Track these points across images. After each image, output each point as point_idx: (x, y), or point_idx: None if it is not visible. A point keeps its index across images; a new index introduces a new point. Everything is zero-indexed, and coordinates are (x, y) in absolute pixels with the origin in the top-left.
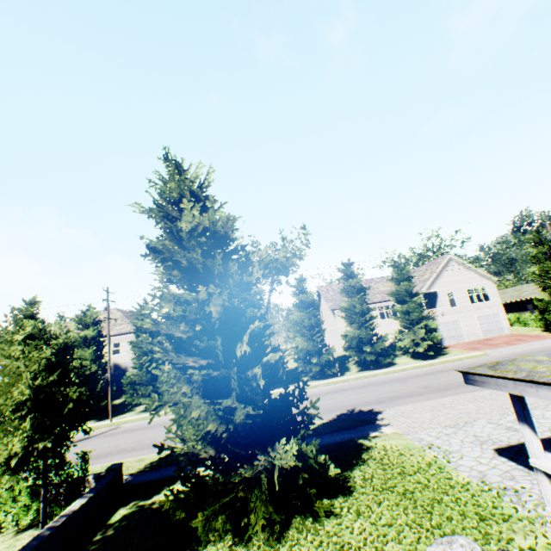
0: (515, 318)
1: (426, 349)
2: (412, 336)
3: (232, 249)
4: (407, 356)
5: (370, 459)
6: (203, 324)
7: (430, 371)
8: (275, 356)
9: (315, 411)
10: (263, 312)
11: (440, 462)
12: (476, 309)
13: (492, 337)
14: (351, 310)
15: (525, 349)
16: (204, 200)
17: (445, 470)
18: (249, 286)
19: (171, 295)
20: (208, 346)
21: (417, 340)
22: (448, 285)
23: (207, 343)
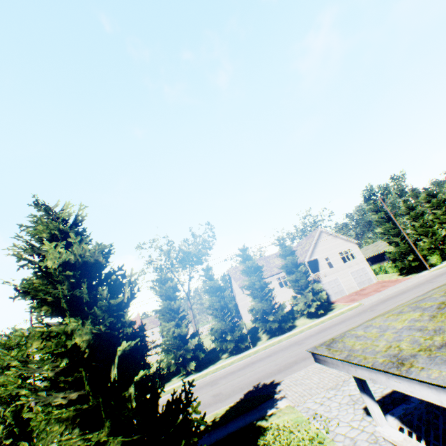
0: (378, 268)
1: (317, 309)
2: (304, 299)
3: (108, 272)
4: (304, 317)
5: (264, 445)
6: (72, 355)
7: (321, 329)
8: (194, 341)
9: (227, 393)
10: (179, 302)
11: (320, 435)
12: (348, 267)
13: (365, 286)
14: (252, 287)
15: (387, 295)
16: (75, 234)
17: (325, 444)
18: (123, 304)
19: (40, 332)
20: (78, 377)
21: (308, 302)
22: (324, 252)
23: (74, 376)
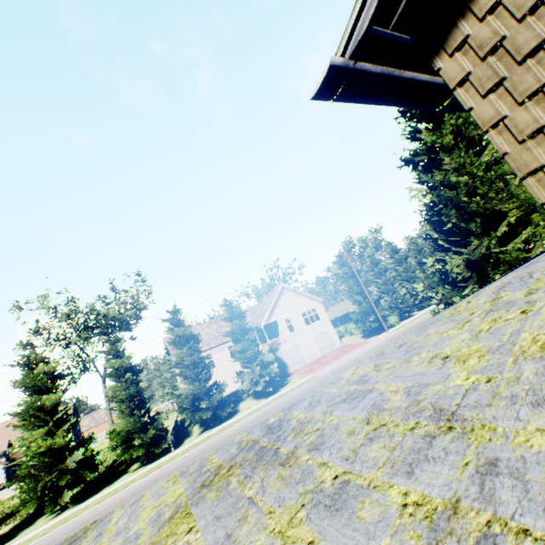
0: (345, 330)
1: (267, 386)
2: (251, 375)
3: None
4: (251, 398)
5: None
6: None
7: (261, 415)
8: (77, 456)
9: None
10: (57, 397)
11: None
12: (311, 330)
13: (328, 352)
14: (182, 363)
15: (343, 363)
16: None
17: None
18: None
19: None
20: None
21: (256, 378)
22: (285, 312)
23: None
